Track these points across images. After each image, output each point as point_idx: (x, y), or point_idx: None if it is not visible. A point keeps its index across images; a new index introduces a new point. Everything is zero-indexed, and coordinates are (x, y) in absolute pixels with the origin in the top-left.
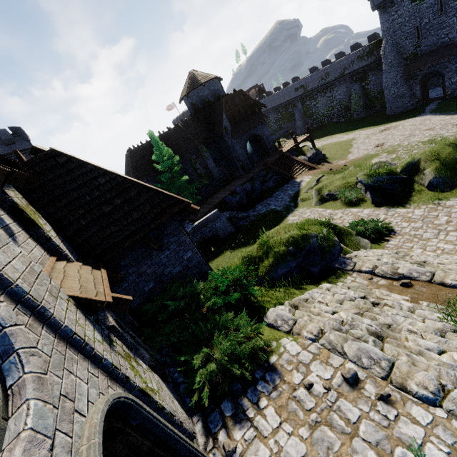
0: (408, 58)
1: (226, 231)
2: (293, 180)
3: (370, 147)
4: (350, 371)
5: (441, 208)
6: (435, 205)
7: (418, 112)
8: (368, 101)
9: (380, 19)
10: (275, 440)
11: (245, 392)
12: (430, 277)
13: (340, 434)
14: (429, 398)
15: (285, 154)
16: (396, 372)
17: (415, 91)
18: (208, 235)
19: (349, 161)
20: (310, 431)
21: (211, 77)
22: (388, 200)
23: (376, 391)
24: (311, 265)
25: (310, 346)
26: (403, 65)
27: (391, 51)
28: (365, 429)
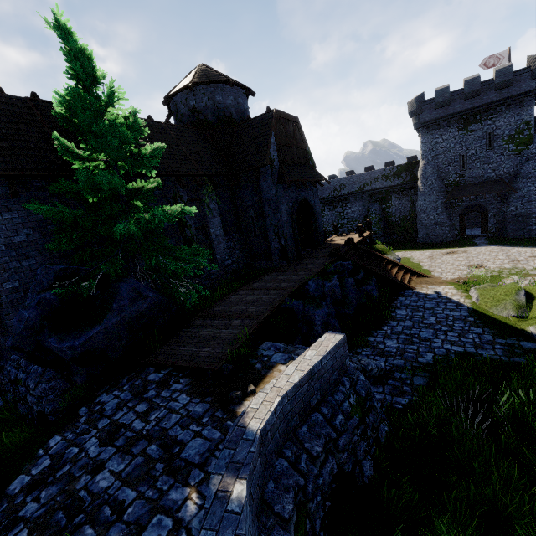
0: (449, 185)
1: (377, 442)
2: (408, 290)
3: (461, 267)
4: None
5: None
6: None
7: (467, 243)
8: (387, 226)
9: (422, 139)
10: None
11: None
12: None
13: None
14: None
15: (360, 246)
16: None
17: (456, 221)
18: (322, 481)
19: (454, 280)
20: None
21: (243, 84)
22: None
23: None
24: None
25: None
26: (444, 191)
27: (433, 173)
28: None
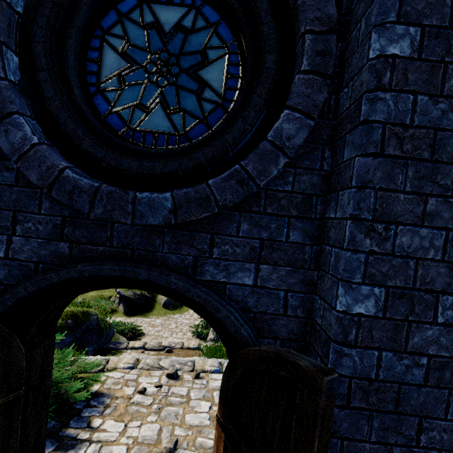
0: None
1: None
2: None
3: None
4: (174, 368)
5: (172, 319)
6: (168, 317)
7: None
8: None
9: None
10: (127, 436)
11: (66, 424)
12: (182, 345)
13: (180, 405)
14: (217, 369)
15: None
16: (198, 365)
17: None
18: None
19: None
20: (158, 414)
21: None
22: (137, 312)
23: (193, 374)
24: (87, 344)
25: (131, 371)
26: None
27: None
28: (194, 394)
